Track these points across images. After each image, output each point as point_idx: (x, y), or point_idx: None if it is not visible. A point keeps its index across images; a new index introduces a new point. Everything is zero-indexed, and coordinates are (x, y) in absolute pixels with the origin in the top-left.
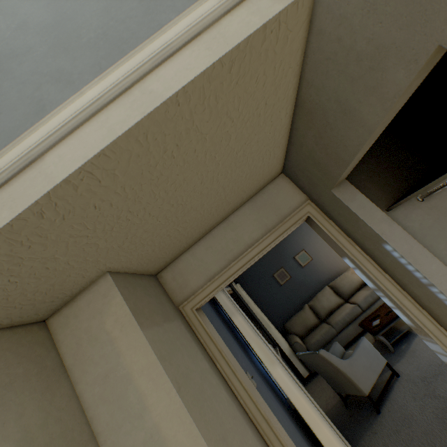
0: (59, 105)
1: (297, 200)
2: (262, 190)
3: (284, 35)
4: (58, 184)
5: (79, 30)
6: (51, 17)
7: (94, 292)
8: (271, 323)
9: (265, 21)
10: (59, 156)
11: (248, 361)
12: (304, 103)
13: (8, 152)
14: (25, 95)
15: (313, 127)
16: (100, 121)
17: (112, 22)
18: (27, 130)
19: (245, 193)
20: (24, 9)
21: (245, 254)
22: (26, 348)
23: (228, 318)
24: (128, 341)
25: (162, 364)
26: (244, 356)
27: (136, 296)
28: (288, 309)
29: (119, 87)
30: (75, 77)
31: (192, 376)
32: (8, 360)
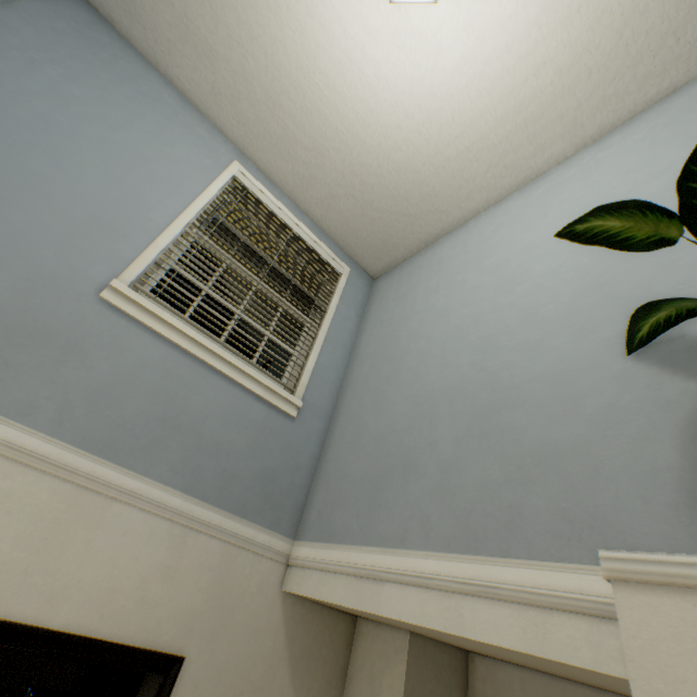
0: (412, 547)
1: None
2: None
3: None
4: (379, 614)
5: (457, 488)
6: (450, 453)
7: (392, 636)
8: None
9: (593, 666)
10: (390, 592)
11: None
12: None
13: (375, 552)
14: (403, 514)
15: None
16: (421, 596)
17: (480, 505)
18: (390, 547)
19: None
20: (441, 427)
21: None
22: (336, 634)
23: None
24: None
25: None
26: None
27: (421, 675)
28: None
29: (445, 583)
30: (431, 533)
31: None
32: (324, 637)
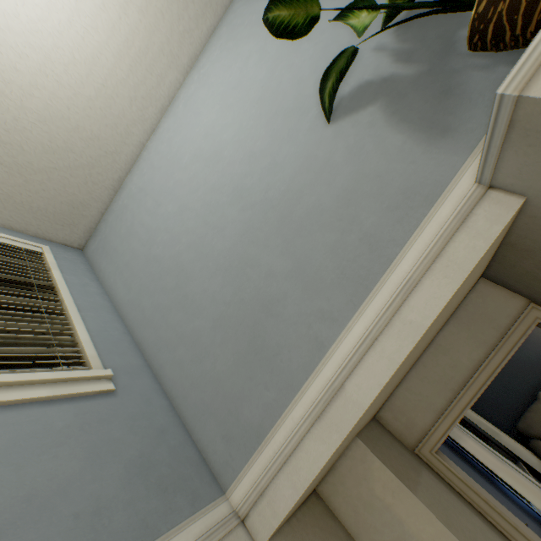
0: (333, 340)
1: (514, 304)
2: (463, 301)
3: (500, 233)
4: (366, 408)
5: (318, 272)
6: (289, 263)
7: (350, 458)
8: (495, 427)
9: (489, 243)
10: (355, 384)
11: (506, 499)
12: (514, 244)
13: (311, 384)
14: (301, 333)
15: (531, 259)
16: (376, 352)
17: (344, 261)
18: (317, 363)
19: (449, 315)
20: (263, 259)
21: (471, 381)
22: (321, 521)
23: (450, 440)
24: (405, 508)
25: (451, 531)
26: (497, 493)
27: (384, 454)
28: (512, 401)
29: (381, 322)
30: (335, 314)
31: (479, 540)
32: (320, 536)
